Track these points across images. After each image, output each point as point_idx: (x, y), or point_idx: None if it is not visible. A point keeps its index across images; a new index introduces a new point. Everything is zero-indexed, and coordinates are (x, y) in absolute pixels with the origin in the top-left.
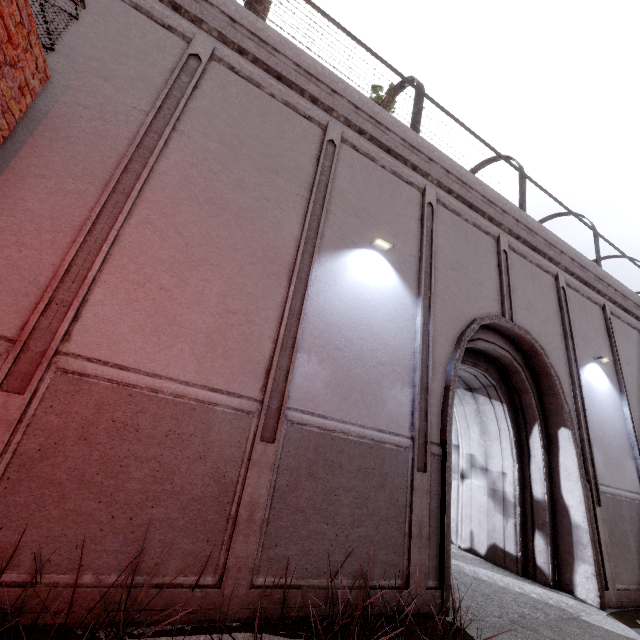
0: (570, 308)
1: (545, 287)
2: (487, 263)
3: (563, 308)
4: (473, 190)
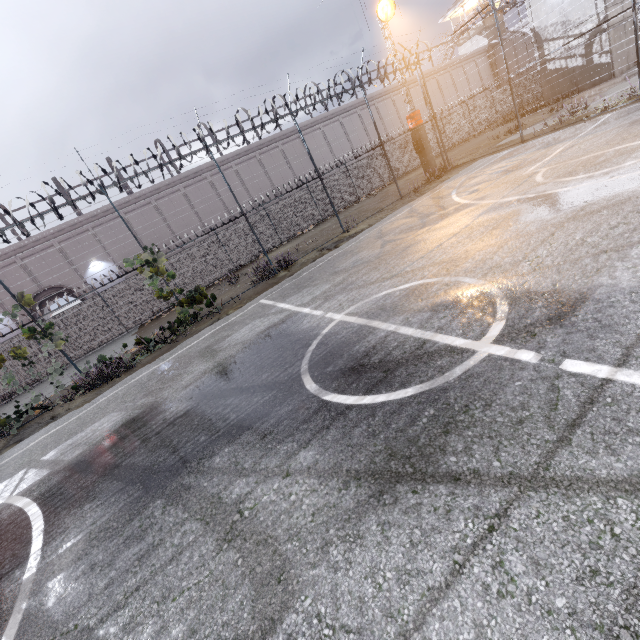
0: (70, 251)
1: (52, 256)
2: (20, 276)
3: (64, 258)
4: None
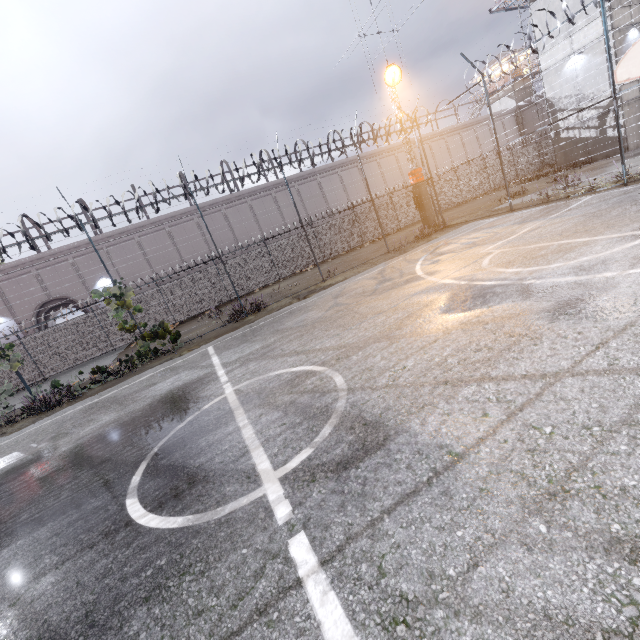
0: (82, 266)
1: (65, 269)
2: (32, 285)
3: (75, 272)
4: (6, 269)
